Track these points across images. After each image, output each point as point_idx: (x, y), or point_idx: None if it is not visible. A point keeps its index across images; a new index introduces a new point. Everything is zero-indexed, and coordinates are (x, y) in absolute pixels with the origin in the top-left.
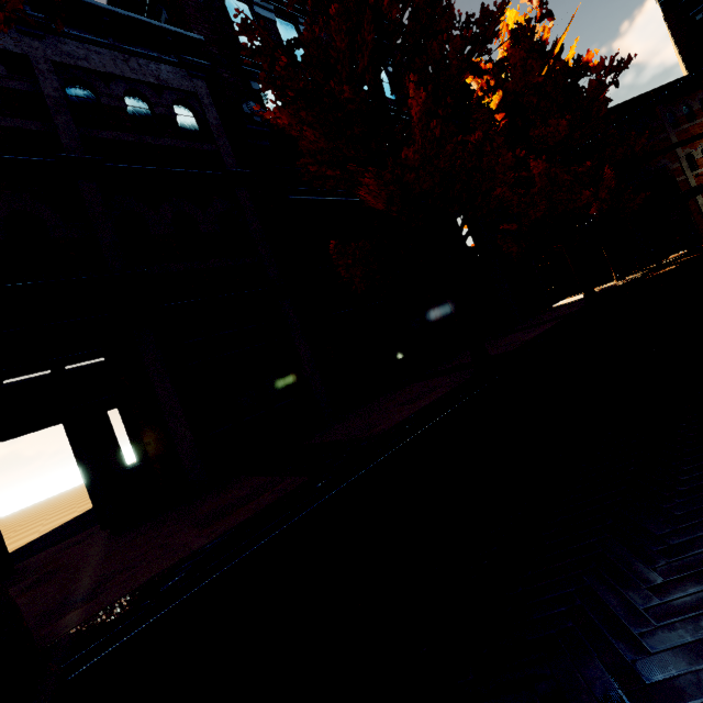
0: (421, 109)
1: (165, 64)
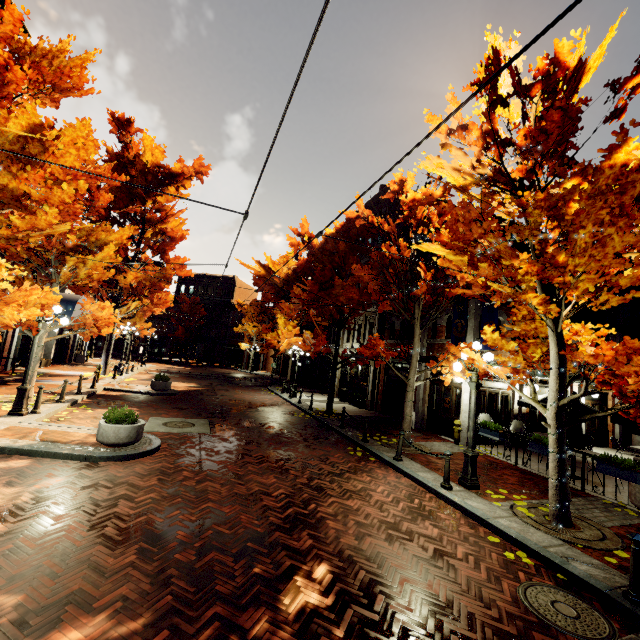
0: None
1: None
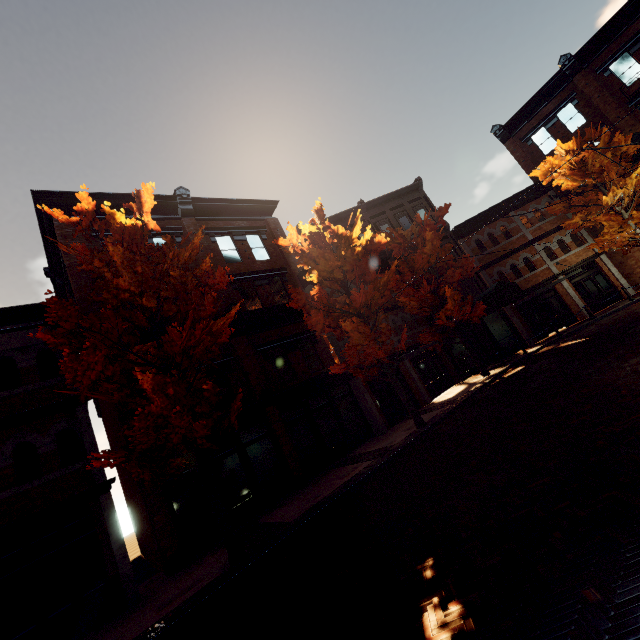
0: (151, 382)
1: (33, 328)
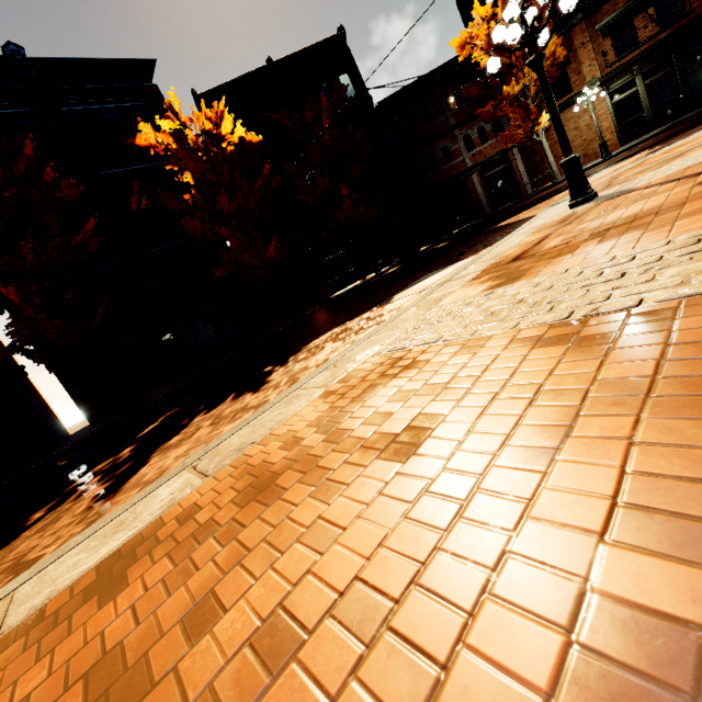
0: (17, 295)
1: None
